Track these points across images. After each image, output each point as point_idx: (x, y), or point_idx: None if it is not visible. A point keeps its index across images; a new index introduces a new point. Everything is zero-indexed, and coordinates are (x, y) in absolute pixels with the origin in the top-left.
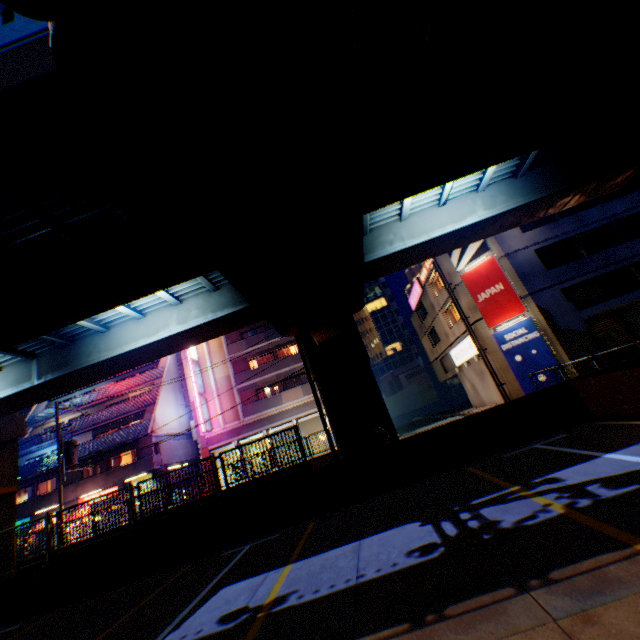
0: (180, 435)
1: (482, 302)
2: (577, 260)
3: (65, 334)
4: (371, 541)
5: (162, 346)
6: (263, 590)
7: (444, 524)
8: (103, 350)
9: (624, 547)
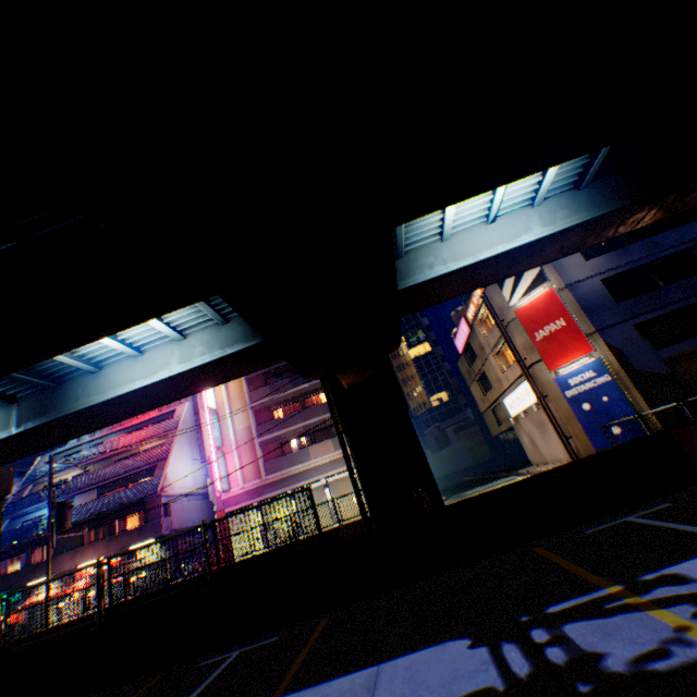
0: (195, 495)
1: (540, 341)
2: (652, 291)
3: (50, 374)
4: (394, 670)
5: (162, 389)
6: None
7: (507, 650)
8: (93, 393)
9: None
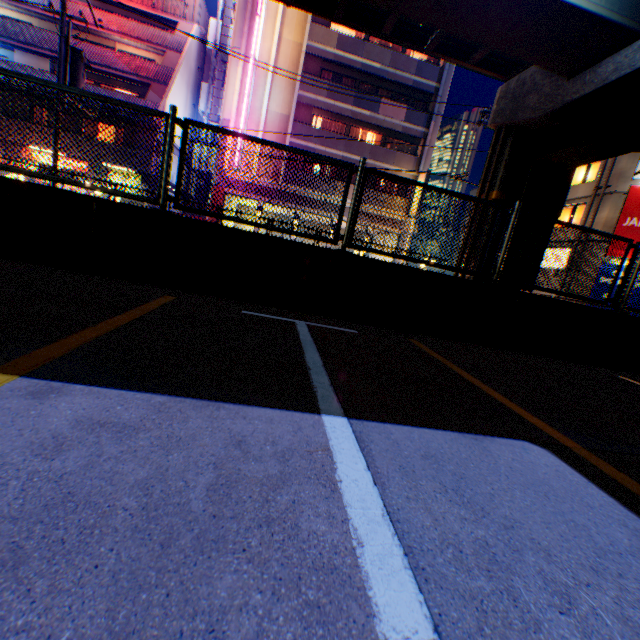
0: (178, 152)
1: (625, 228)
2: None
3: None
4: None
5: None
6: None
7: None
8: None
9: None
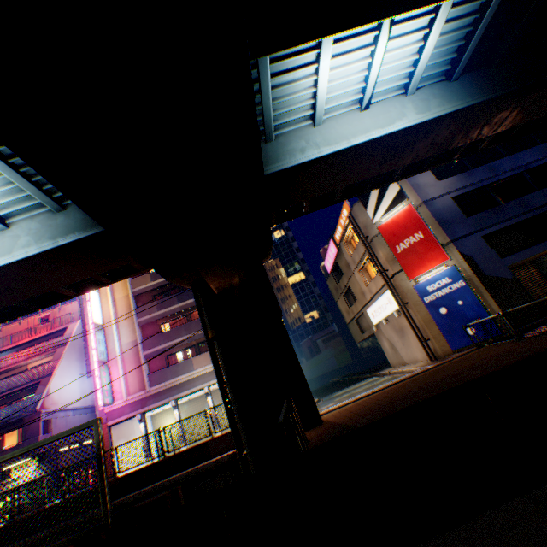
0: (82, 409)
1: (401, 253)
2: (495, 207)
3: None
4: None
5: None
6: None
7: None
8: None
9: None
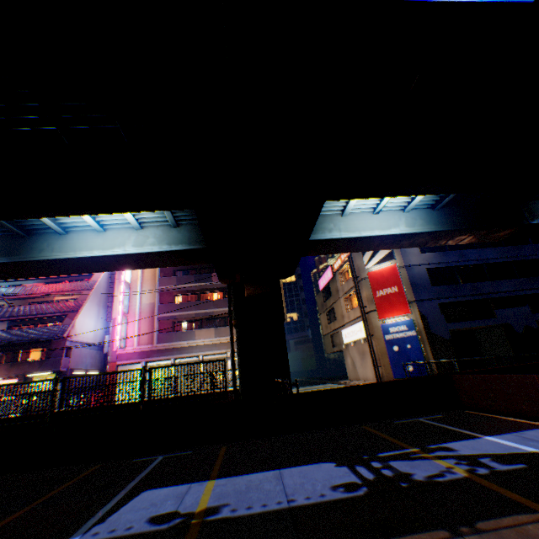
0: (92, 345)
1: (379, 297)
2: (455, 284)
3: (24, 226)
4: (292, 472)
5: (112, 261)
6: (191, 499)
7: (359, 468)
8: (56, 250)
9: (534, 511)
